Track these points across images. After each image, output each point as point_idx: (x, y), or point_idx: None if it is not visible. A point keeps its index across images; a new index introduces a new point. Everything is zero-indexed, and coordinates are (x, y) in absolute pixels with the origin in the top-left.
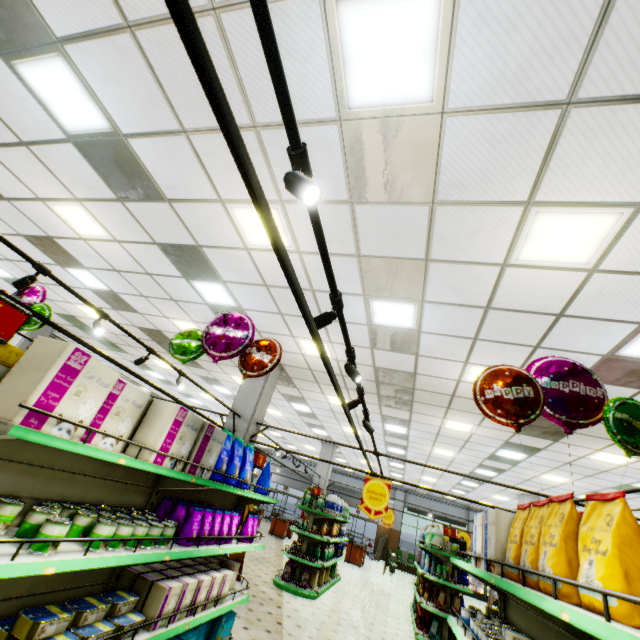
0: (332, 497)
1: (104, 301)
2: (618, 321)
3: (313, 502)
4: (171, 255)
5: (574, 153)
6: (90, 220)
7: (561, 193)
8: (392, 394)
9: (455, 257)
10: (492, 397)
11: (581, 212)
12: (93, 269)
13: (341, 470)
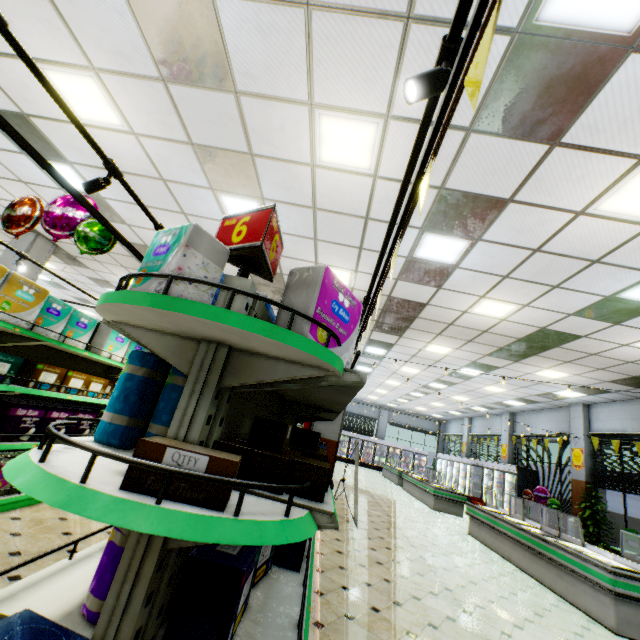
0: None
1: None
2: (198, 187)
3: None
4: None
5: (3, 9)
6: None
7: (37, 50)
8: None
9: (41, 113)
10: (6, 215)
11: (68, 72)
12: None
13: None
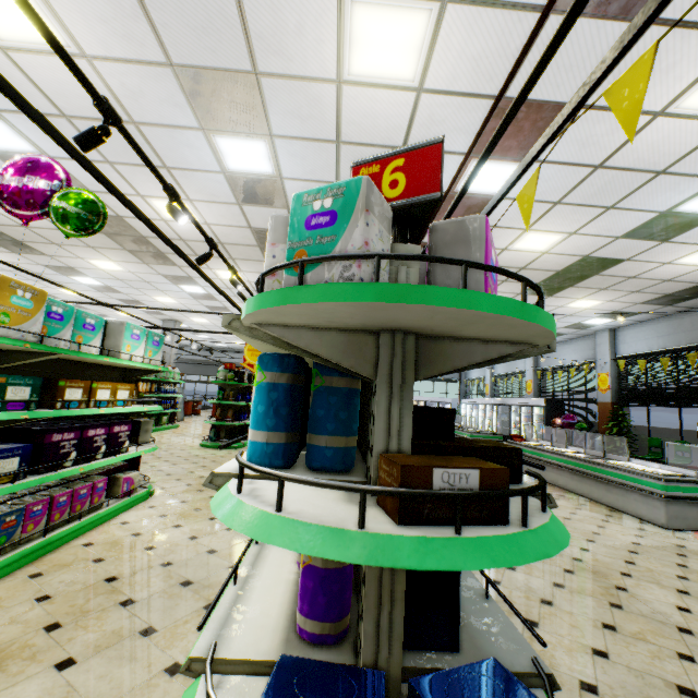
0: None
1: None
2: (184, 128)
3: None
4: None
5: None
6: None
7: None
8: (137, 247)
9: None
10: None
11: None
12: None
13: (219, 348)
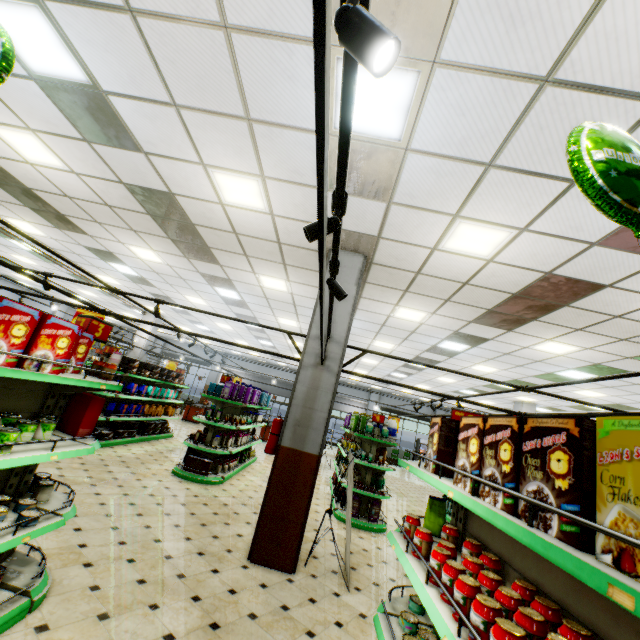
0: (393, 423)
1: (65, 117)
2: None
3: (375, 431)
4: None
5: None
6: None
7: None
8: (514, 310)
9: None
10: None
11: None
12: (56, 2)
13: None
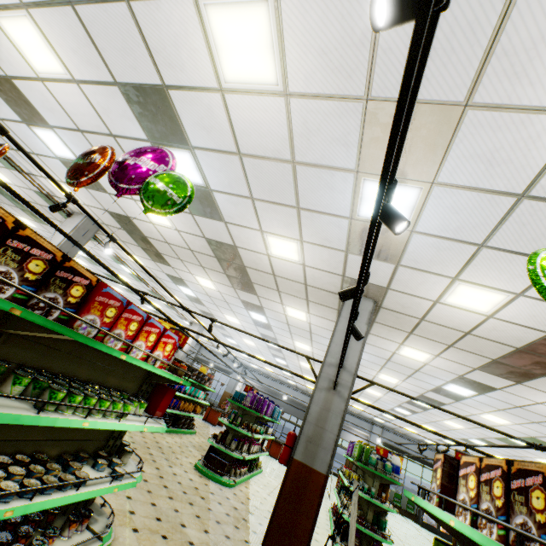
0: (396, 460)
1: None
2: None
3: (378, 464)
4: (374, 126)
5: None
6: (264, 43)
7: None
8: (520, 364)
9: None
10: None
11: None
12: (200, 150)
13: None
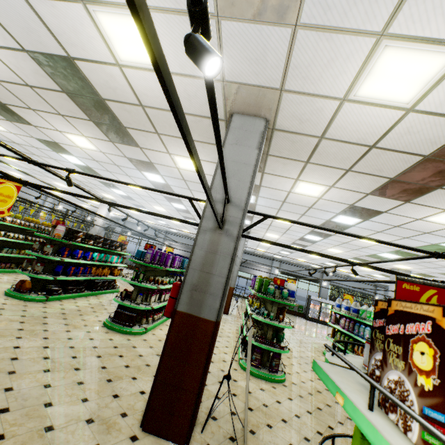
0: (292, 286)
1: None
2: None
3: (276, 292)
4: None
5: None
6: None
7: None
8: (419, 178)
9: None
10: None
11: None
12: None
13: None
